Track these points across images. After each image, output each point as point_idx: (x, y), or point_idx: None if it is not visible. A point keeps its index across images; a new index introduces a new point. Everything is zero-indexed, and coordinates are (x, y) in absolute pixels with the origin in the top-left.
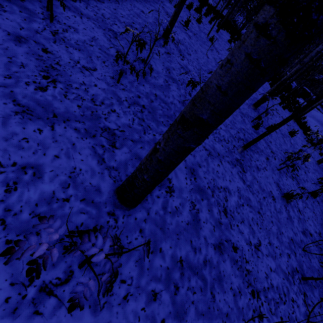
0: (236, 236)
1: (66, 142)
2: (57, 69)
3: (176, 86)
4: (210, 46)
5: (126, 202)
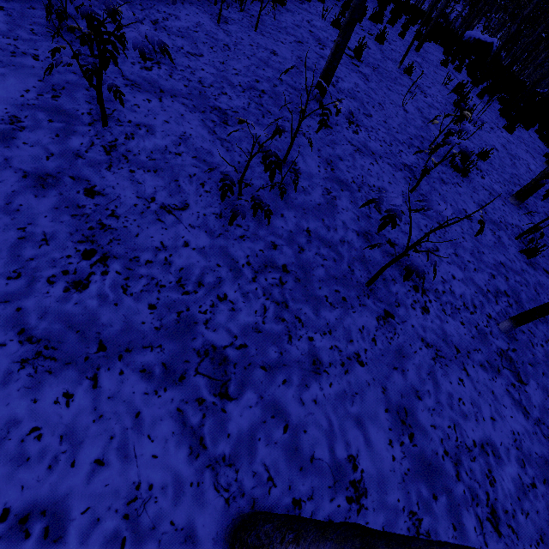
0: None
1: (123, 412)
2: (111, 229)
3: (348, 196)
4: (406, 84)
5: None
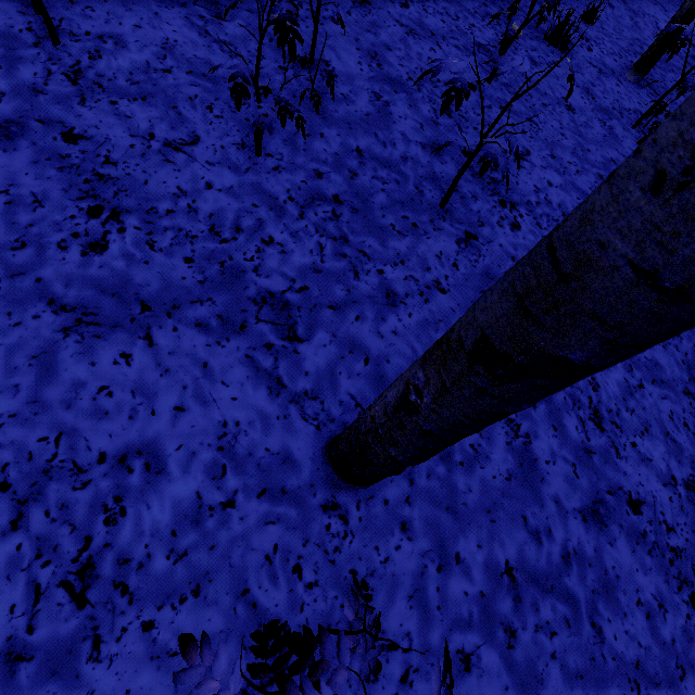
0: (634, 474)
1: (188, 364)
2: (111, 179)
3: (405, 99)
4: None
5: (357, 482)
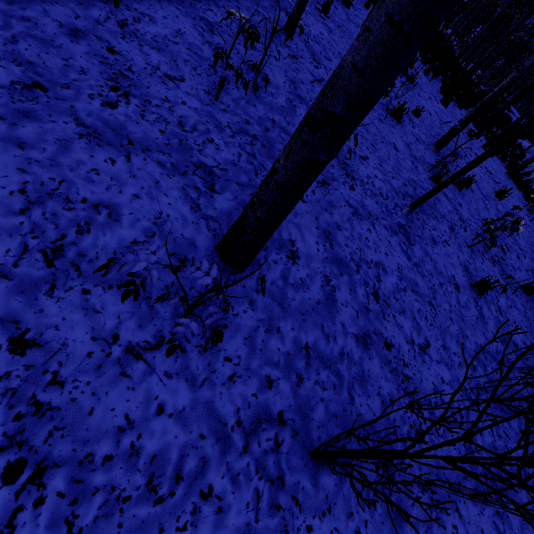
0: (391, 330)
1: (148, 178)
2: (129, 78)
3: (305, 108)
4: None
5: (231, 259)
